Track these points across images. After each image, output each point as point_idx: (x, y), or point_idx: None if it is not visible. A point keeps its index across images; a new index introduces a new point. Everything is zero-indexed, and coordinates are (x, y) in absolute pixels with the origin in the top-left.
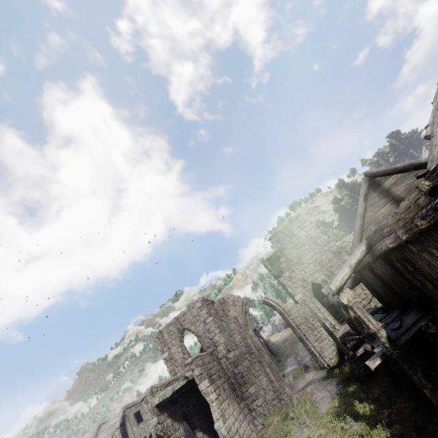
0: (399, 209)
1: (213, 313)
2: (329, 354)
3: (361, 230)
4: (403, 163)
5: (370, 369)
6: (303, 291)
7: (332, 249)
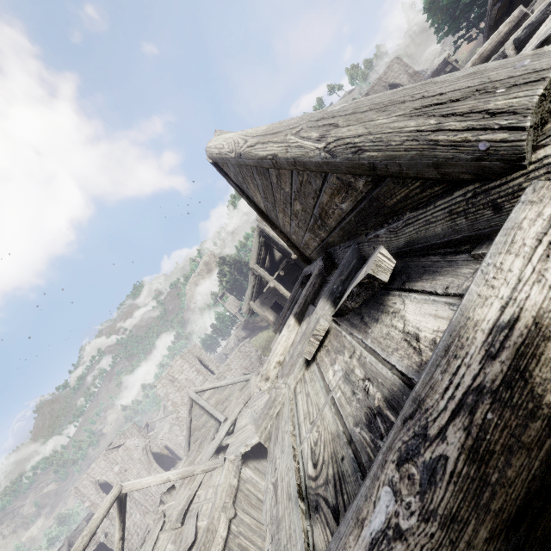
0: None
1: (120, 461)
2: None
3: (188, 438)
4: (201, 403)
5: None
6: None
7: None
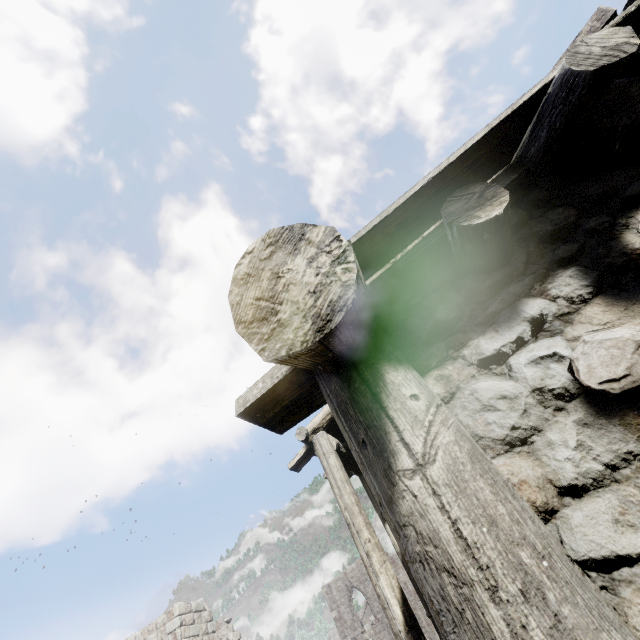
0: None
1: None
2: None
3: None
4: None
5: None
6: None
7: None
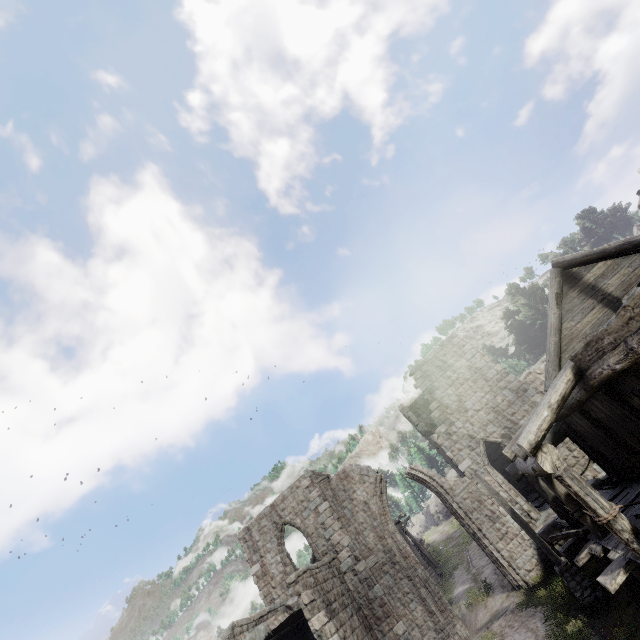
0: (629, 299)
1: (330, 496)
2: (525, 562)
3: (557, 350)
4: (614, 243)
5: (602, 589)
6: (471, 456)
7: (512, 385)
